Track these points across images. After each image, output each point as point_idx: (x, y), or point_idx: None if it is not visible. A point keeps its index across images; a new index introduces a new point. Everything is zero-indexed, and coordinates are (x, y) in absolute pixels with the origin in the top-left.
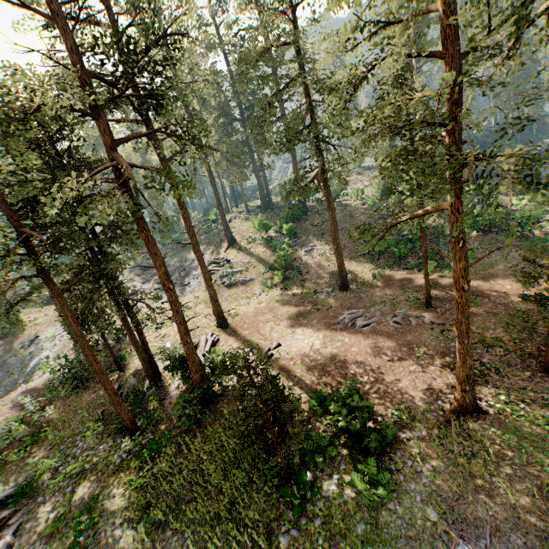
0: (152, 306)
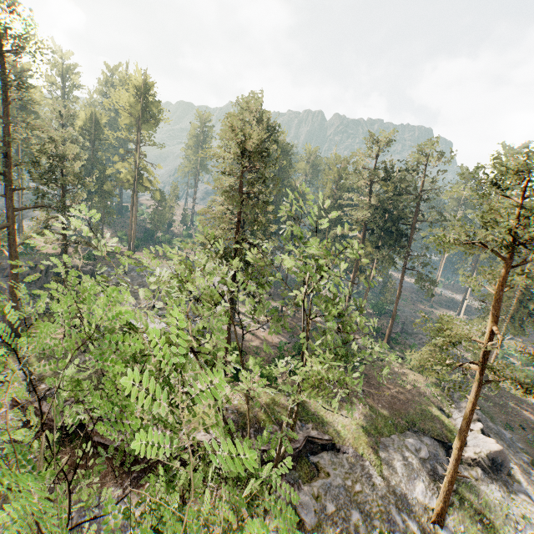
0: None
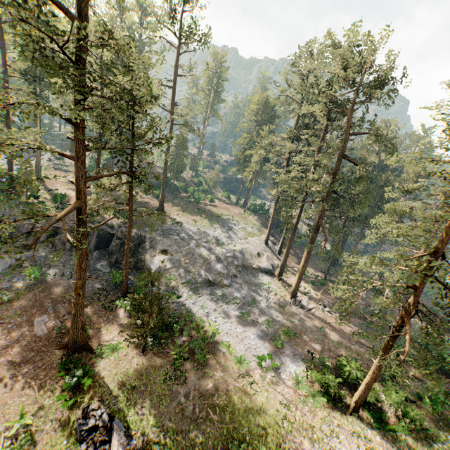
0: (1, 162)
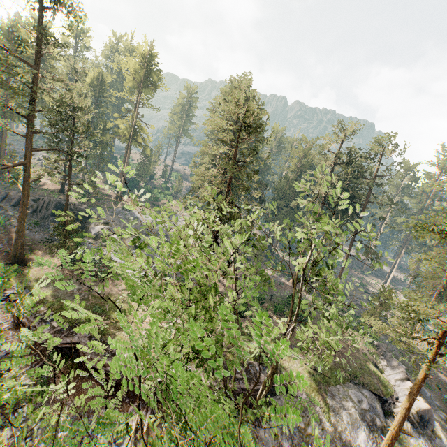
0: None
